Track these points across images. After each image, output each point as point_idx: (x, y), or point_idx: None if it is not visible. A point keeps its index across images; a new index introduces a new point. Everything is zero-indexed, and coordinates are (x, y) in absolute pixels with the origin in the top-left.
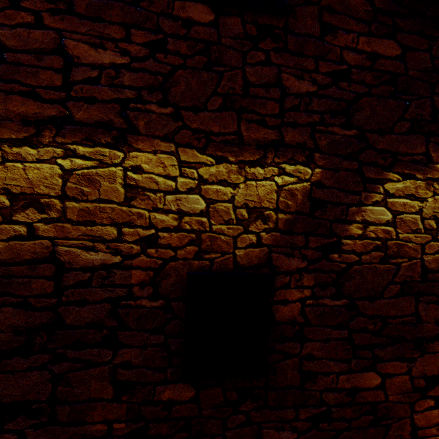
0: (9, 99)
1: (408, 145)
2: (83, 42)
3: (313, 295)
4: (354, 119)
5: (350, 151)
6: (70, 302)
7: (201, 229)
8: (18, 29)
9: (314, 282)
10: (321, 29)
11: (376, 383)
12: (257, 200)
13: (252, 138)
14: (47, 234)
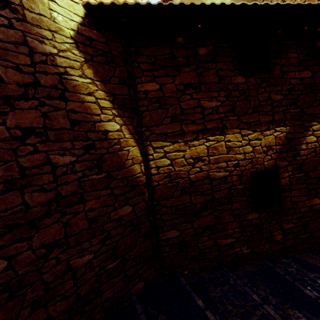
0: (187, 126)
1: (318, 110)
2: (206, 101)
3: (292, 173)
4: (298, 105)
5: (298, 117)
6: (216, 191)
7: (252, 157)
8: (186, 101)
9: (292, 169)
10: (281, 73)
11: (318, 202)
12: (268, 143)
13: (264, 121)
14: (205, 169)
